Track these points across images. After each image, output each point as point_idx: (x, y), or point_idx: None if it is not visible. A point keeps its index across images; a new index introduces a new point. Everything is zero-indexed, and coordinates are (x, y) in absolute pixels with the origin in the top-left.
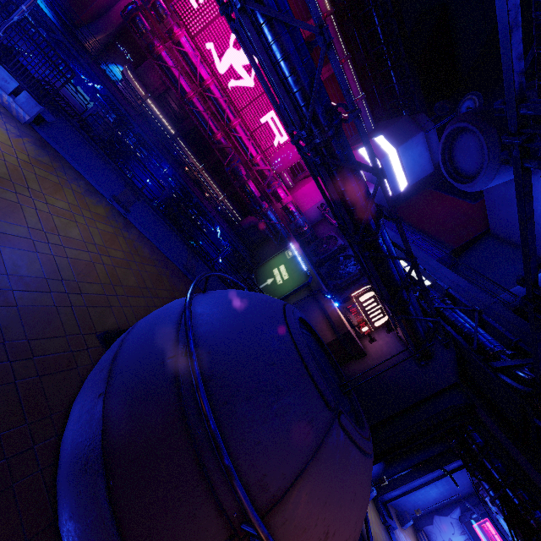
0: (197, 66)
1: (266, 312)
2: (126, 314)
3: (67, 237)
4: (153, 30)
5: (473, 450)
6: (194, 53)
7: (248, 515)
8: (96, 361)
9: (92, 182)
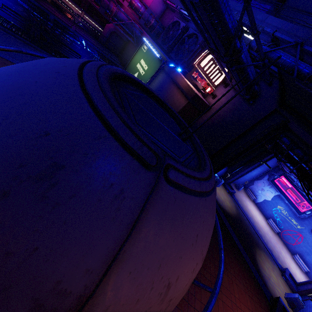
0: None
1: (50, 68)
2: None
3: None
4: None
5: (282, 147)
6: None
7: None
8: None
9: None
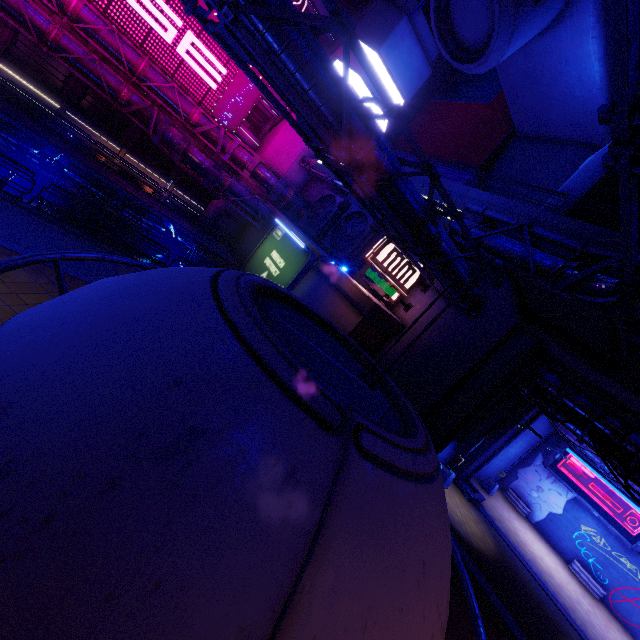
0: None
1: (170, 287)
2: None
3: None
4: None
5: (550, 393)
6: None
7: None
8: None
9: None
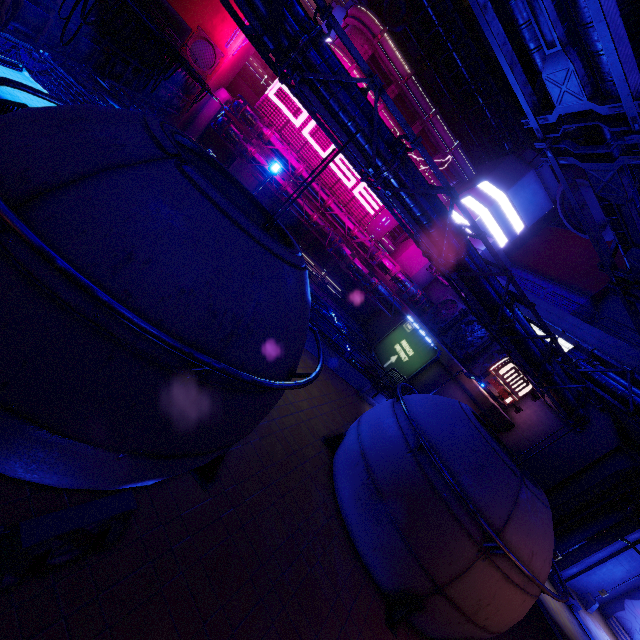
0: (288, 158)
1: (453, 414)
2: (325, 421)
3: None
4: (245, 137)
5: None
6: (284, 148)
7: (491, 534)
8: (329, 459)
9: None
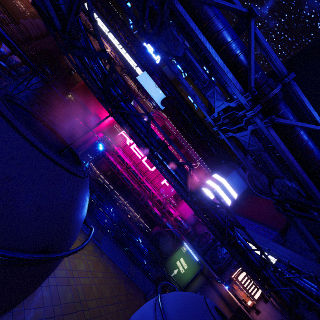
0: (124, 159)
1: (198, 307)
2: None
3: (80, 270)
4: (106, 149)
5: None
6: (123, 154)
7: None
8: None
9: (86, 231)
